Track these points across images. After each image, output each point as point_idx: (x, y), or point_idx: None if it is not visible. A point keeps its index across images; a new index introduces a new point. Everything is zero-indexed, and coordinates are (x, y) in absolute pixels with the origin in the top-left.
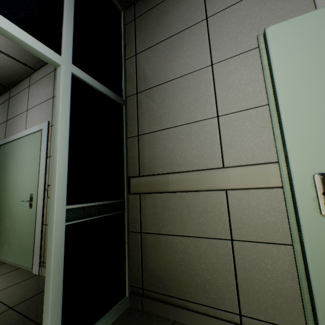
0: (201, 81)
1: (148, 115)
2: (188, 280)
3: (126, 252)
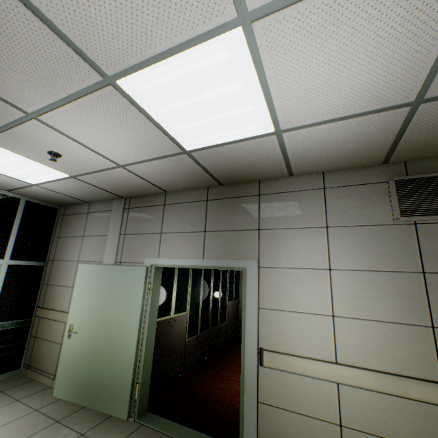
0: (74, 267)
1: (54, 274)
2: (45, 361)
3: (27, 346)
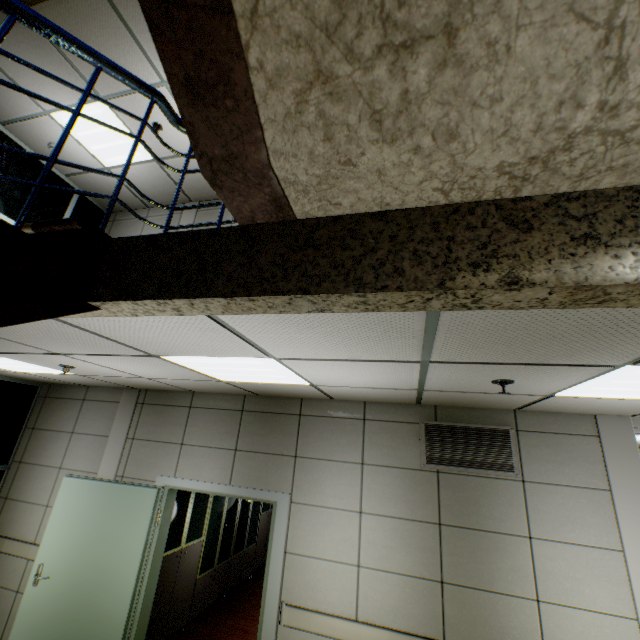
0: (52, 476)
1: (19, 484)
2: None
3: None
